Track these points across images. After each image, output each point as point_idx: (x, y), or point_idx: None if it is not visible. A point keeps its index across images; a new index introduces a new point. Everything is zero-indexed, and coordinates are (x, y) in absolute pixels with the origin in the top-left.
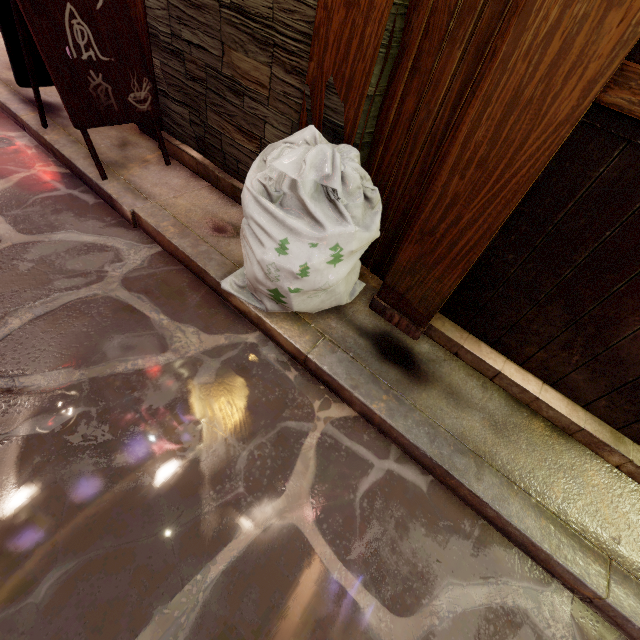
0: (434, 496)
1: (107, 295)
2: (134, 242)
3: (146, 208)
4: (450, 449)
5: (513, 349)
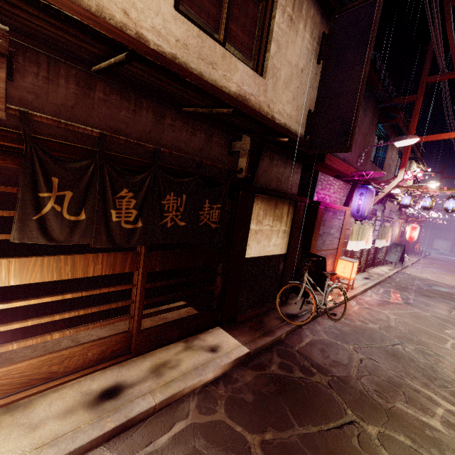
0: None
1: None
2: None
3: None
4: None
5: None
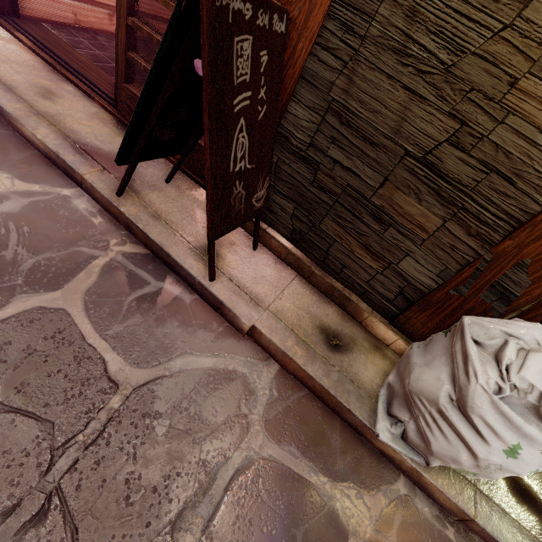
0: None
1: (261, 457)
2: (251, 359)
3: (264, 320)
4: None
5: None
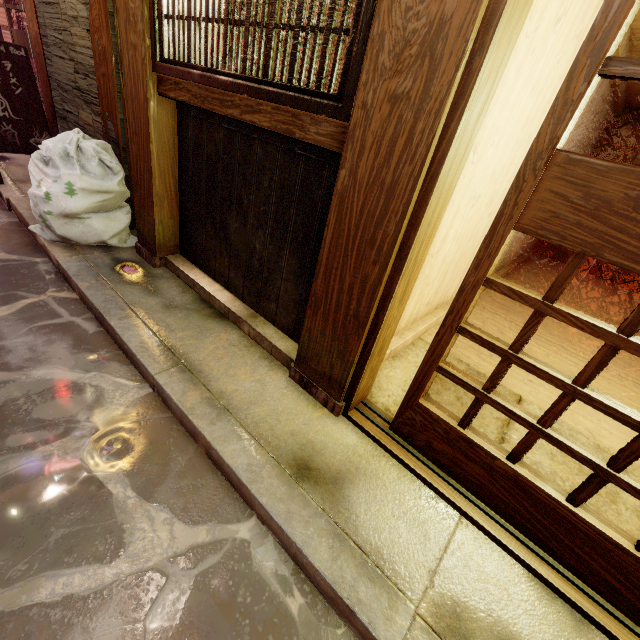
0: (94, 336)
1: None
2: (2, 216)
3: (18, 198)
4: (115, 306)
5: (209, 267)
